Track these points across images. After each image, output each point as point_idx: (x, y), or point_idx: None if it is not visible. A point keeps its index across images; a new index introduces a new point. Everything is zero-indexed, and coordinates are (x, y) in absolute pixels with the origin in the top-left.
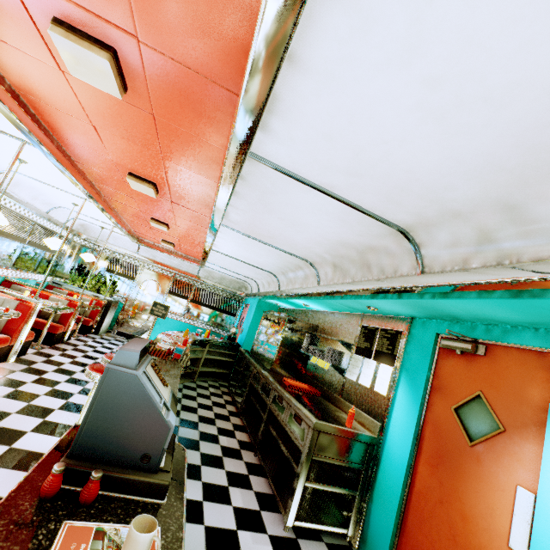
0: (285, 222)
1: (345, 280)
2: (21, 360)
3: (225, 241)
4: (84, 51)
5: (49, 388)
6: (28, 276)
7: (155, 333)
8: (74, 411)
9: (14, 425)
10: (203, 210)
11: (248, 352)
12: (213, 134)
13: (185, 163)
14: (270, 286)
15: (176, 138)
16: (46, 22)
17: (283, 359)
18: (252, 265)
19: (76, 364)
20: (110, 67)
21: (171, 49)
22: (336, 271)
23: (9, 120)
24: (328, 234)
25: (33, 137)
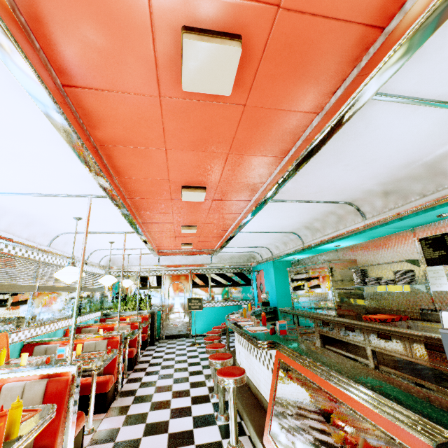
0: (349, 166)
1: (409, 200)
2: (124, 393)
3: (258, 217)
4: (216, 49)
5: (167, 409)
6: (87, 317)
7: (194, 326)
8: (207, 424)
9: None
10: (243, 195)
11: (291, 309)
12: (309, 97)
13: (252, 149)
14: (287, 245)
15: (257, 123)
16: (169, 40)
17: (342, 301)
18: (273, 232)
19: (165, 378)
20: (239, 56)
21: (318, 0)
22: (389, 198)
23: (92, 175)
24: (397, 159)
25: (108, 185)
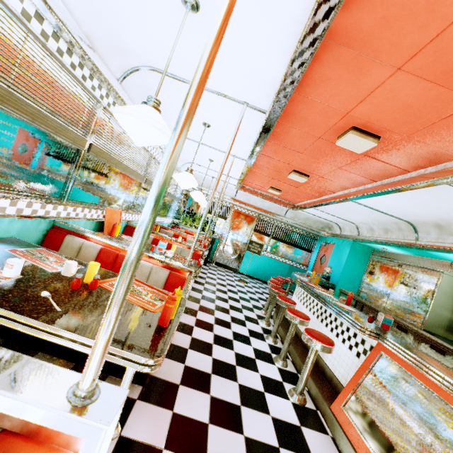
0: None
1: None
2: (190, 297)
3: (396, 193)
4: None
5: (229, 330)
6: (163, 220)
7: (243, 265)
8: (266, 360)
9: (249, 383)
10: (411, 163)
11: (356, 295)
12: None
13: None
14: (388, 233)
15: None
16: None
17: (436, 318)
18: (387, 215)
19: (221, 300)
20: None
21: None
22: None
23: (285, 79)
24: None
25: (287, 97)
